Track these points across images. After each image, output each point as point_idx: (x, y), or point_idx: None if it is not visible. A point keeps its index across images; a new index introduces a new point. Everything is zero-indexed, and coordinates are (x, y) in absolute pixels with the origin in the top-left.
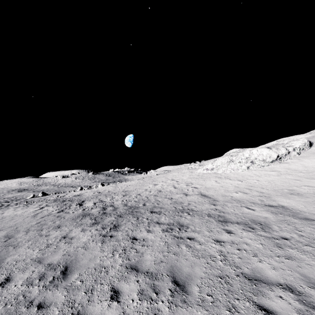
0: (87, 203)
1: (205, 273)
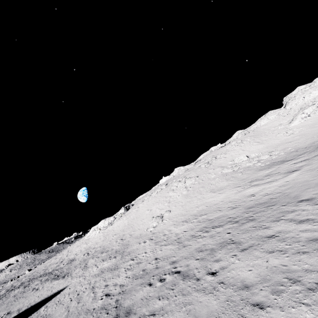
0: (2, 291)
1: (20, 294)
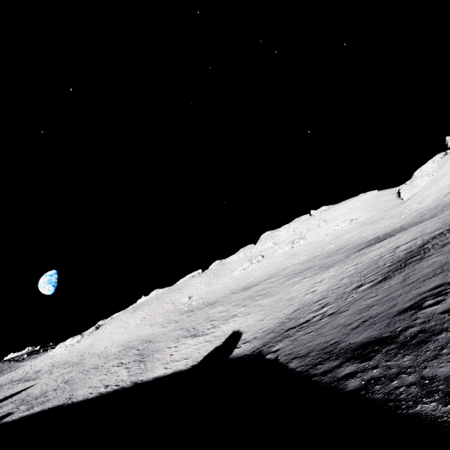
0: None
1: None
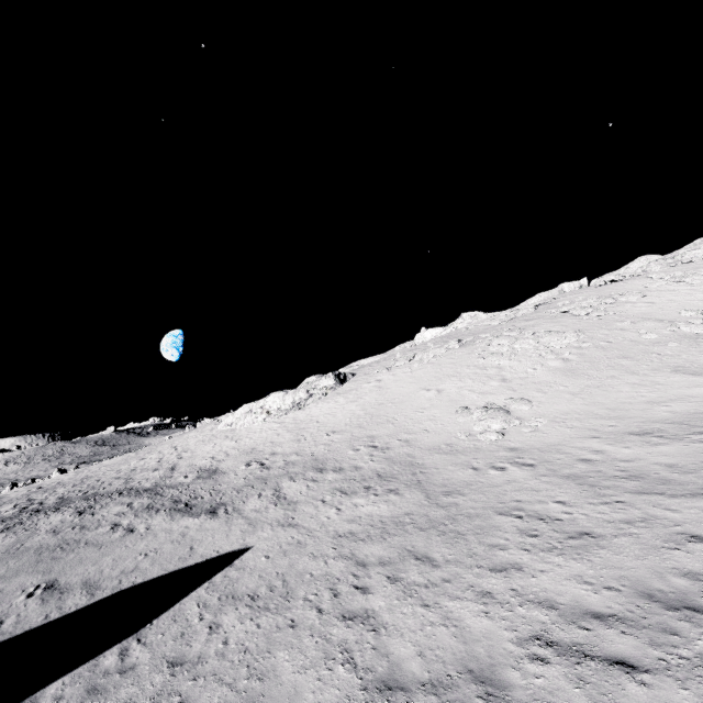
0: (4, 507)
1: (72, 530)
